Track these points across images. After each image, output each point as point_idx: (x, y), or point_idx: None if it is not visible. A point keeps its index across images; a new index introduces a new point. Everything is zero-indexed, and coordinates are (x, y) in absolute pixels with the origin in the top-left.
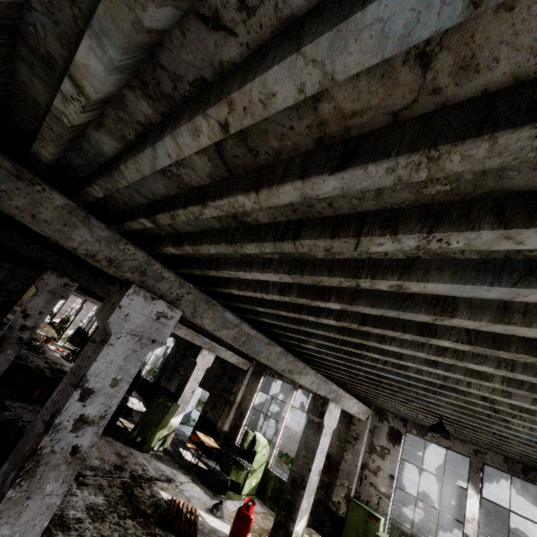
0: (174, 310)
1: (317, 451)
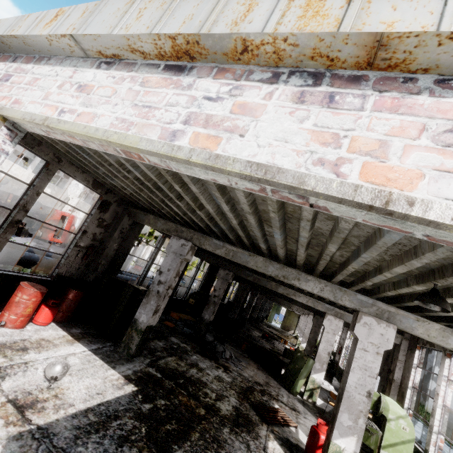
0: (188, 242)
1: (353, 364)
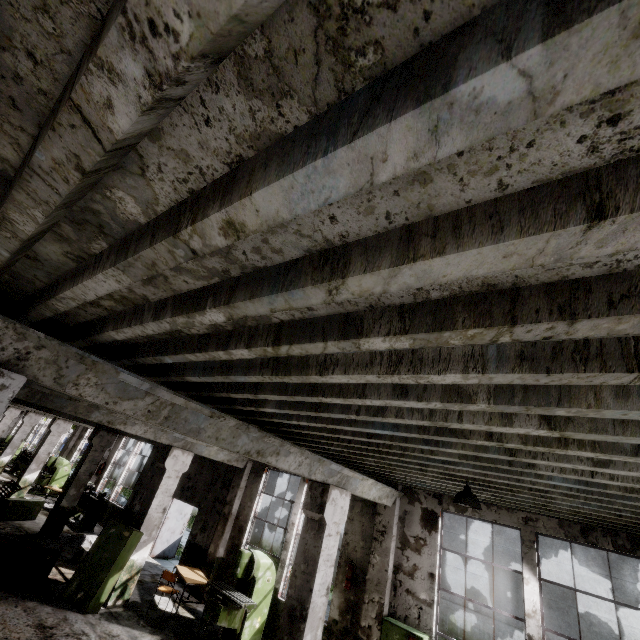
0: (9, 374)
1: (320, 561)
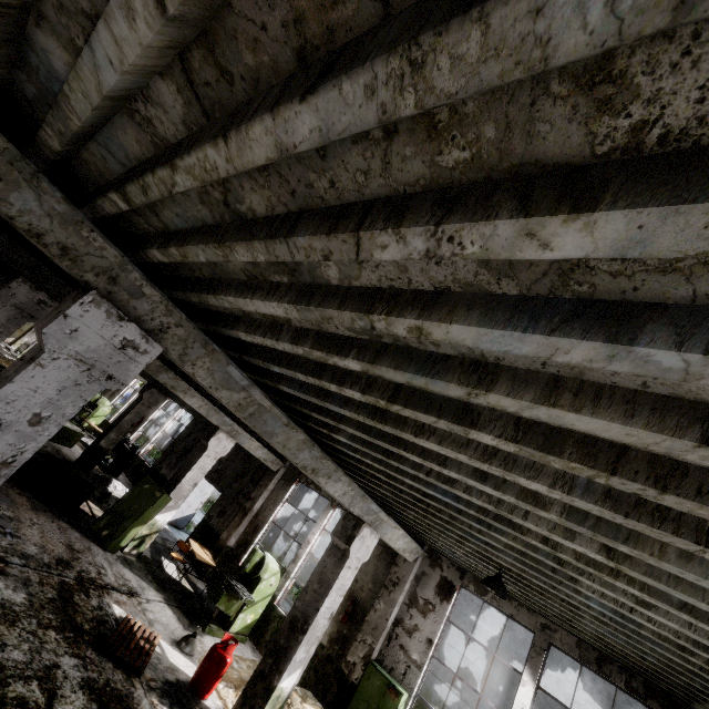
0: (152, 342)
1: (333, 587)
